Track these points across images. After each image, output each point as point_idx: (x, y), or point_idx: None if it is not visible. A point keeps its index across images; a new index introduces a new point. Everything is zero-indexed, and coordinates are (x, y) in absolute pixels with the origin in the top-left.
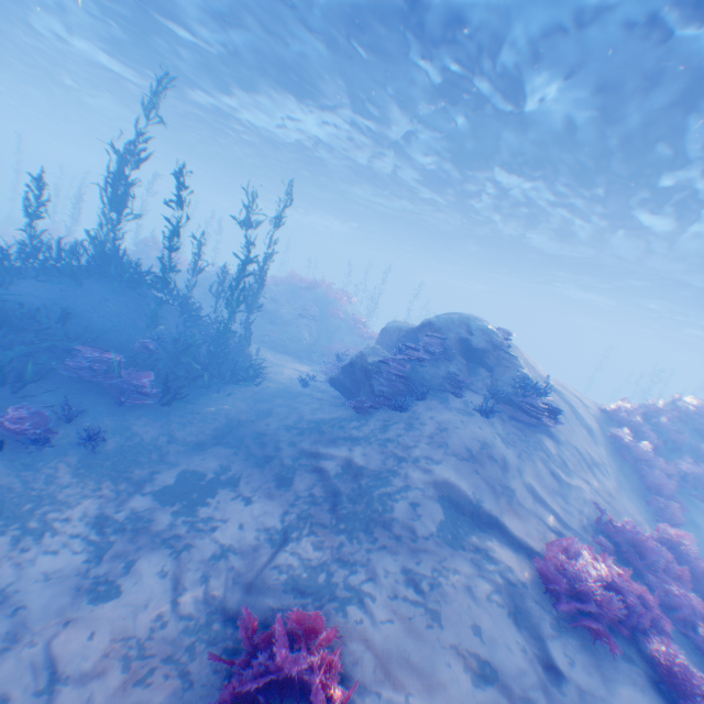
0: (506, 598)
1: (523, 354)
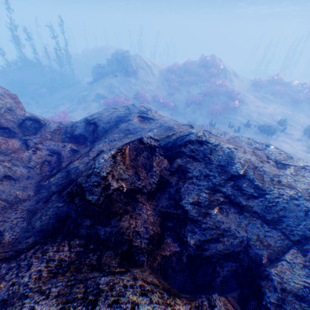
0: (98, 107)
1: (140, 56)
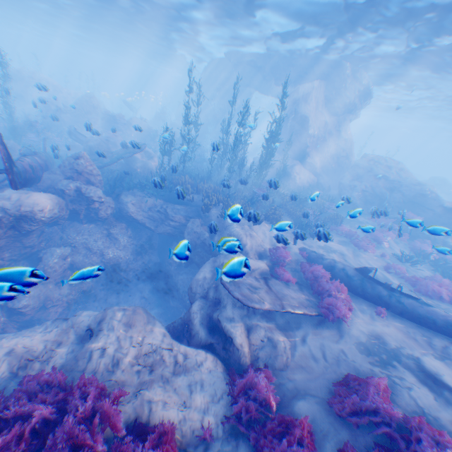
0: None
1: None
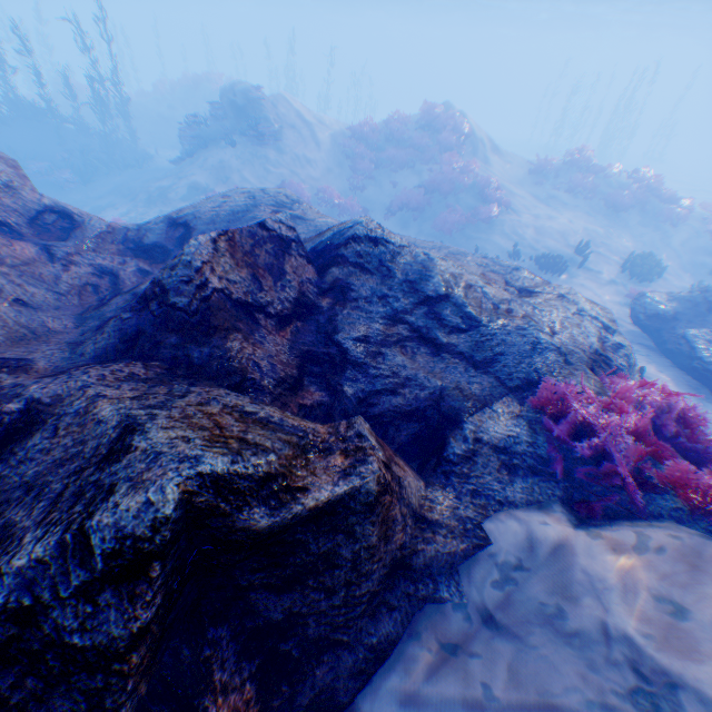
0: None
1: (289, 101)
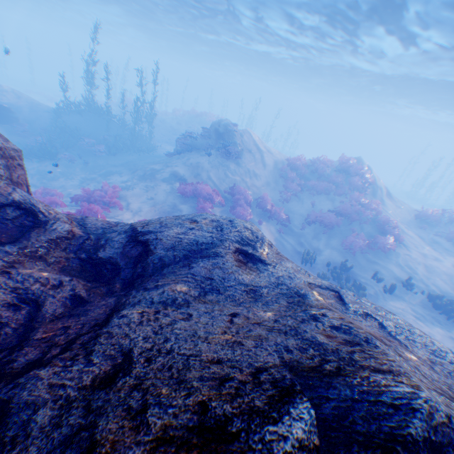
0: (170, 192)
1: (251, 136)
